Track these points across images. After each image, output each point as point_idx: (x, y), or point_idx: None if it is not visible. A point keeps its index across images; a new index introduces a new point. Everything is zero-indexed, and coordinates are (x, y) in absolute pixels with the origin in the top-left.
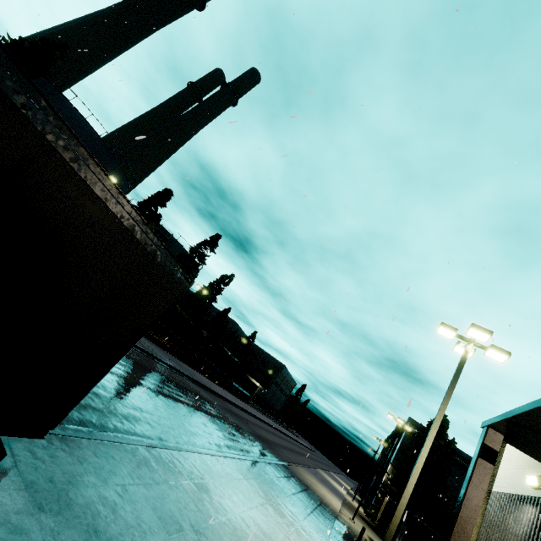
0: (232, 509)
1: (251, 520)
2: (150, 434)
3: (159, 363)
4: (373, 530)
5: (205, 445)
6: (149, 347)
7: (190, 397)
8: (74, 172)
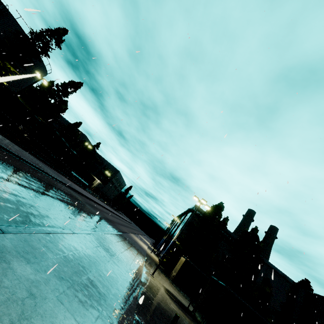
0: None
1: None
2: None
3: None
4: (164, 275)
5: None
6: None
7: None
8: None
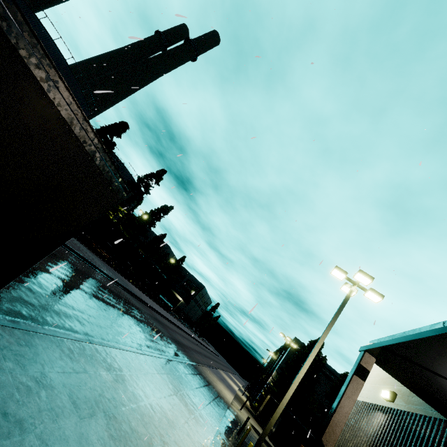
0: (143, 398)
1: (158, 408)
2: (78, 329)
3: (97, 271)
4: (254, 418)
5: (128, 343)
6: (89, 257)
7: (121, 303)
8: (2, 33)
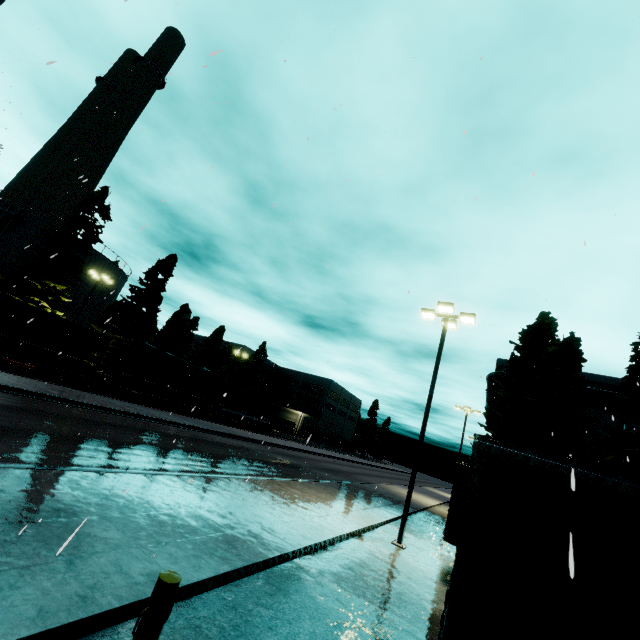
0: None
1: None
2: None
3: None
4: None
5: None
6: None
7: None
8: None
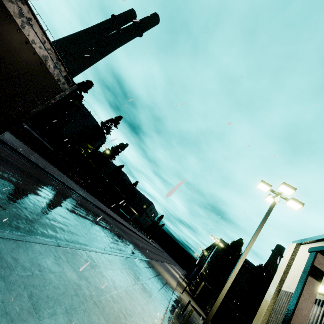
0: (104, 291)
1: (118, 299)
2: (49, 234)
3: (71, 191)
4: (192, 299)
5: (94, 245)
6: (65, 180)
7: (89, 214)
8: None
